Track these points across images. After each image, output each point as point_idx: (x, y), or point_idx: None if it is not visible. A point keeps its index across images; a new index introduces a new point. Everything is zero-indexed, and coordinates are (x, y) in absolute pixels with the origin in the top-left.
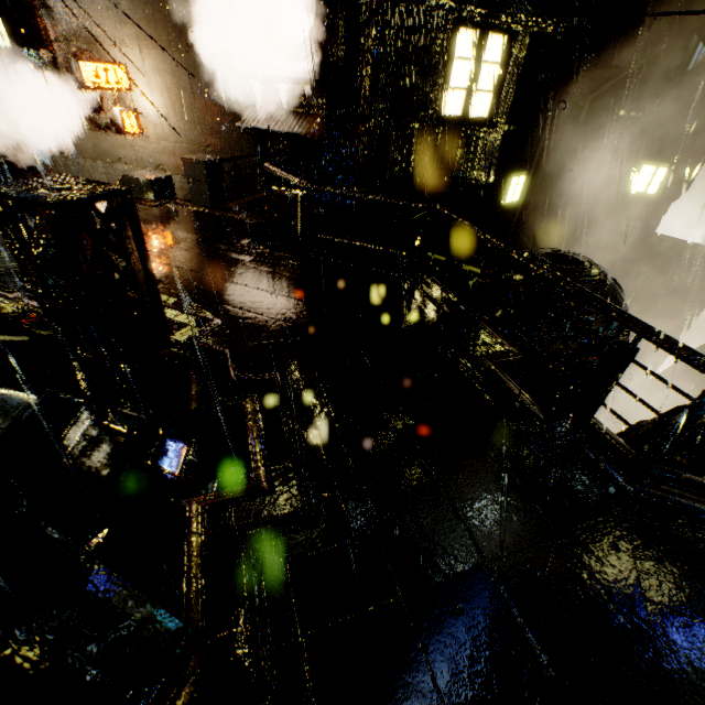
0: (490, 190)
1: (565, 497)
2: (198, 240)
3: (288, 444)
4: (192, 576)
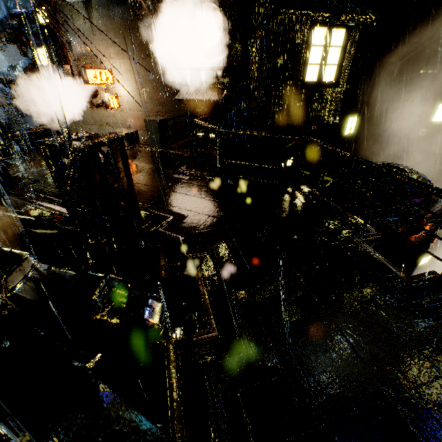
0: (335, 126)
1: (440, 343)
2: (155, 168)
3: (227, 301)
4: (173, 401)
